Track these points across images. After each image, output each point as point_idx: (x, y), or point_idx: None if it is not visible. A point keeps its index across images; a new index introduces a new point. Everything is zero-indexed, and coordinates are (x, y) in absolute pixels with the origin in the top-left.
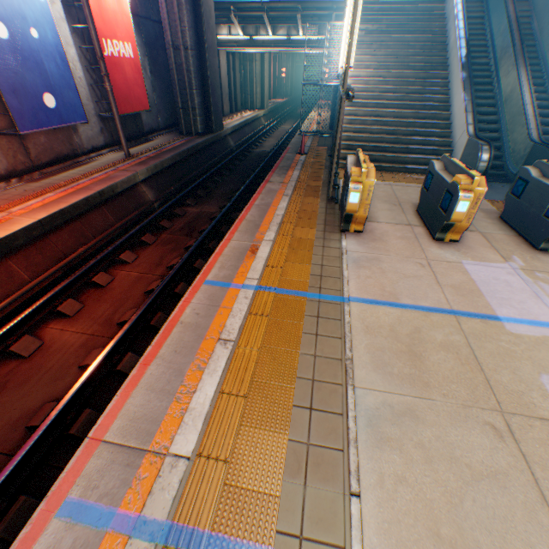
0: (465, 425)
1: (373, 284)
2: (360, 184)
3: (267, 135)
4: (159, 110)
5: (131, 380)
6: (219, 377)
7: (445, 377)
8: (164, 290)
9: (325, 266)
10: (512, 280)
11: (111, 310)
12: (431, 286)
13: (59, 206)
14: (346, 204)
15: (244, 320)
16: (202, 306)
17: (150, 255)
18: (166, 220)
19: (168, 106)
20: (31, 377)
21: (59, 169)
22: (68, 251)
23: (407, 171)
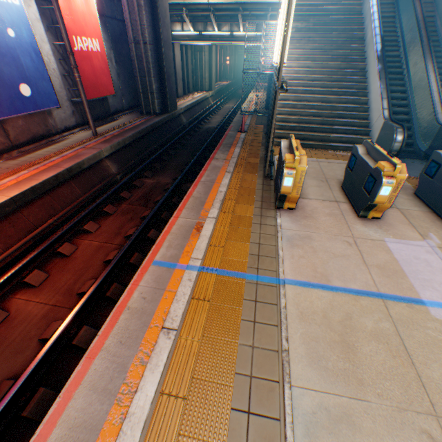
0: (402, 434)
1: (306, 264)
2: (293, 170)
3: (214, 113)
4: (123, 94)
5: (75, 377)
6: (160, 374)
7: (378, 372)
8: (120, 260)
9: (262, 244)
10: (431, 259)
11: (72, 280)
12: (358, 266)
13: (31, 183)
14: (281, 187)
15: (187, 305)
16: (149, 289)
17: (111, 224)
18: (126, 192)
19: (131, 90)
20: None
21: (35, 147)
22: (38, 223)
23: (332, 148)
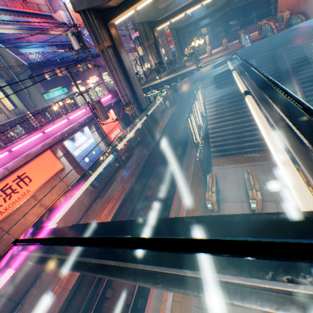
0: None
1: None
2: (210, 201)
3: (180, 121)
4: (132, 139)
5: (150, 295)
6: (172, 294)
7: None
8: None
9: None
10: None
11: None
12: None
13: (113, 211)
14: (207, 207)
15: None
16: None
17: None
18: (146, 201)
19: (135, 134)
20: (122, 284)
21: (107, 187)
22: None
23: (245, 152)
